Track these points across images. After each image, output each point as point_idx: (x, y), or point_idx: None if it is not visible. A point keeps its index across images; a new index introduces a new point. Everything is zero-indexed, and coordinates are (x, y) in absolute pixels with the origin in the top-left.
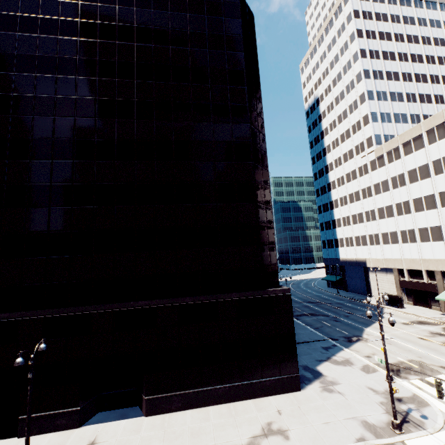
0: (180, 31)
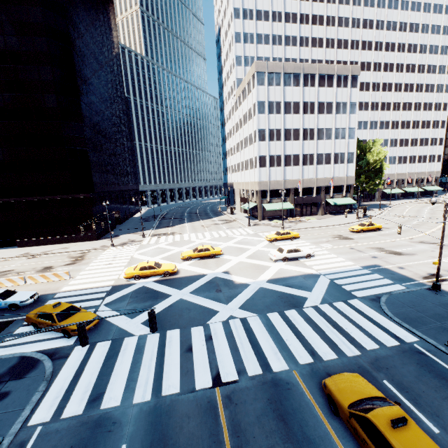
0: None
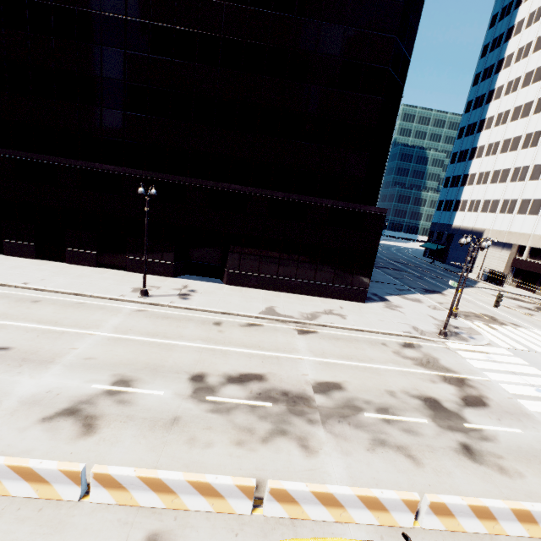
0: None
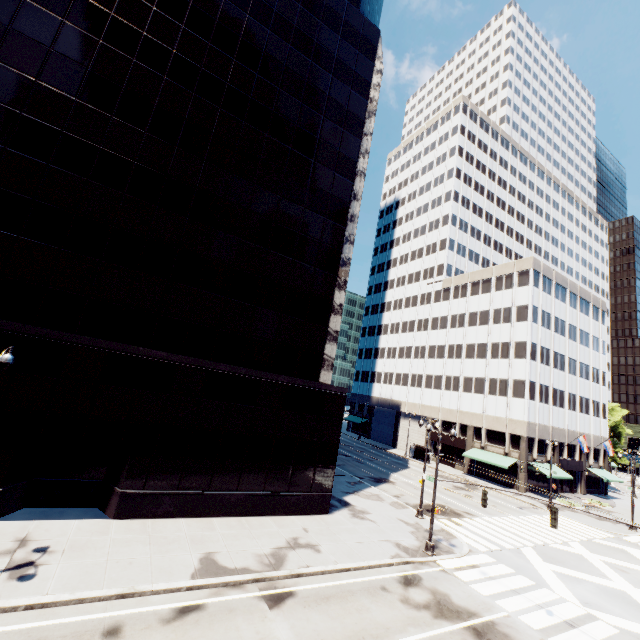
0: (306, 35)
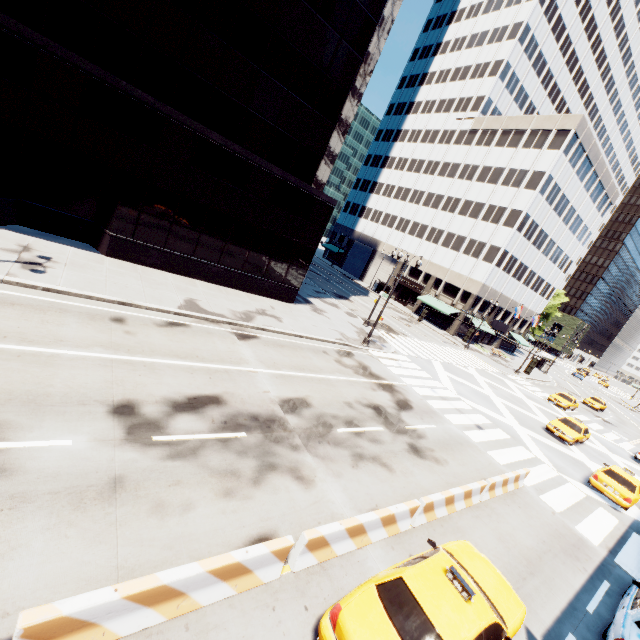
0: None
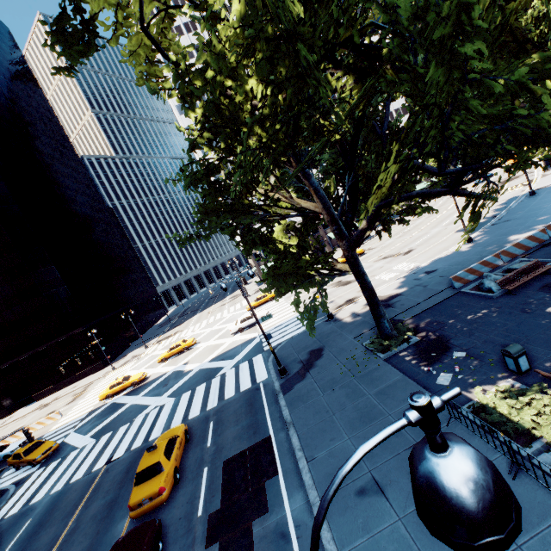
0: None
